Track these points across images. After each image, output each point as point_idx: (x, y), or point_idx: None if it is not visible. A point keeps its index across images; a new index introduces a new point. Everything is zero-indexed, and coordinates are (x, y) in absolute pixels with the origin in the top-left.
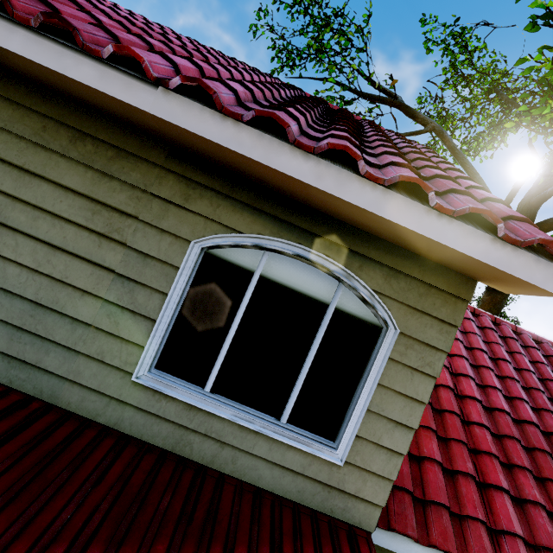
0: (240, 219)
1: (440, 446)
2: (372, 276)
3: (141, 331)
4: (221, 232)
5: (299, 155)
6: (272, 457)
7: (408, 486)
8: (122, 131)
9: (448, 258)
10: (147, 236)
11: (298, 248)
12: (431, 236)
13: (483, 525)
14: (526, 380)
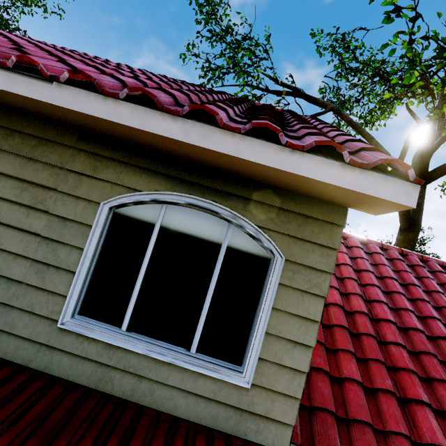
0: (140, 181)
1: (359, 366)
2: (255, 214)
3: (64, 283)
4: (125, 192)
5: (168, 118)
6: (185, 386)
7: (329, 407)
8: (42, 125)
9: (313, 189)
10: (65, 203)
11: (190, 198)
12: (287, 169)
13: (407, 440)
14: (436, 300)
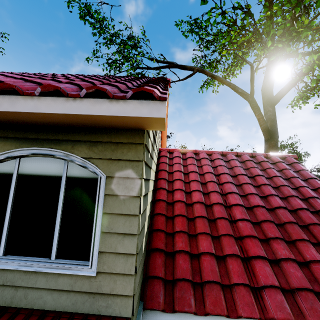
0: None
1: (214, 242)
2: (81, 149)
3: None
4: None
5: None
6: (49, 285)
7: (186, 277)
8: None
9: (108, 123)
10: None
11: (33, 150)
12: (73, 112)
13: (246, 287)
14: (276, 182)
